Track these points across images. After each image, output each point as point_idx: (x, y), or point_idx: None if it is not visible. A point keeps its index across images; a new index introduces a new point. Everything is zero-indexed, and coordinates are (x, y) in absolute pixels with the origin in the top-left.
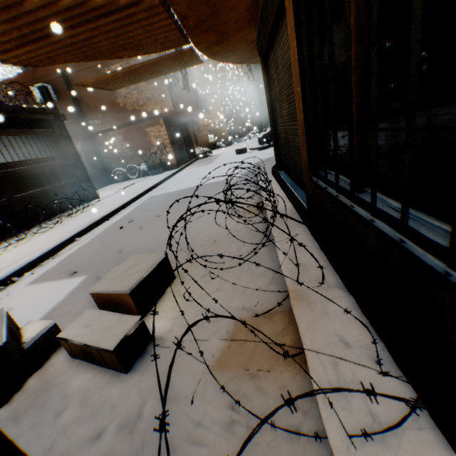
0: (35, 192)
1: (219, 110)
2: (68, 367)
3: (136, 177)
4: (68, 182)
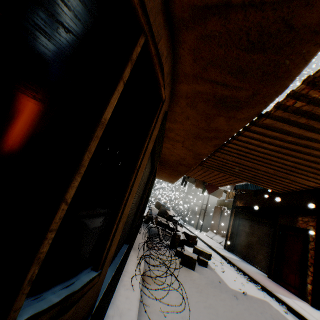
0: None
1: None
2: None
3: None
4: None
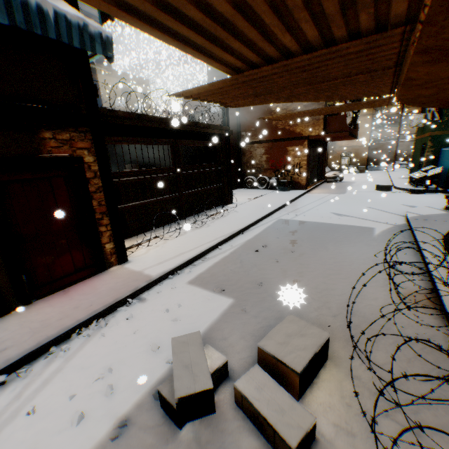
0: (195, 191)
1: (364, 133)
2: (234, 414)
3: (263, 188)
4: (216, 186)
